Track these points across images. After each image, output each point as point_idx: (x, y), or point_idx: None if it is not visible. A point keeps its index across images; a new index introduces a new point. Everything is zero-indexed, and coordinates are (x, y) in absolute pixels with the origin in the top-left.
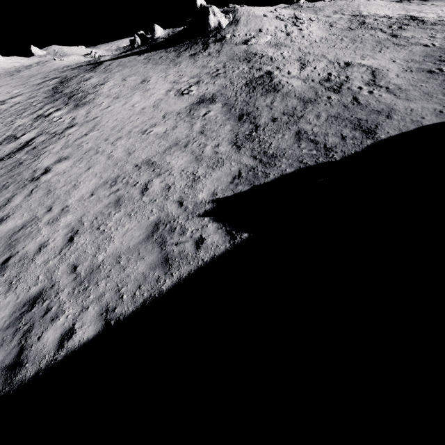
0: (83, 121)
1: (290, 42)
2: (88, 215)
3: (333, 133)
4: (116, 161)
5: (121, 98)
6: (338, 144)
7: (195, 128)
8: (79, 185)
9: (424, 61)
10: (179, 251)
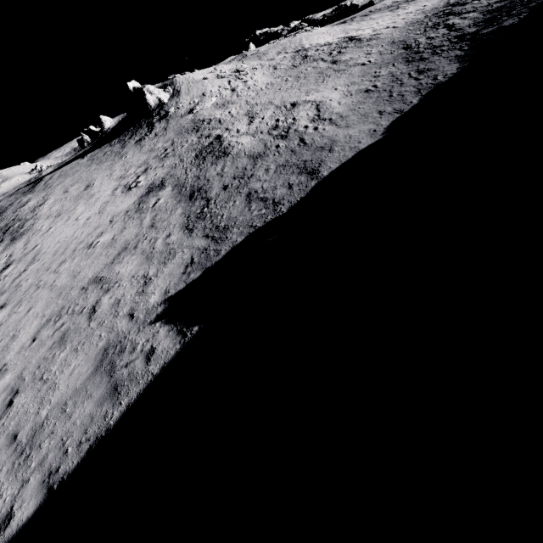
0: (21, 255)
1: (237, 98)
2: (30, 366)
3: (281, 184)
4: (60, 291)
5: (63, 214)
6: (285, 195)
7: (145, 223)
8: (19, 334)
9: (362, 81)
10: (128, 373)
